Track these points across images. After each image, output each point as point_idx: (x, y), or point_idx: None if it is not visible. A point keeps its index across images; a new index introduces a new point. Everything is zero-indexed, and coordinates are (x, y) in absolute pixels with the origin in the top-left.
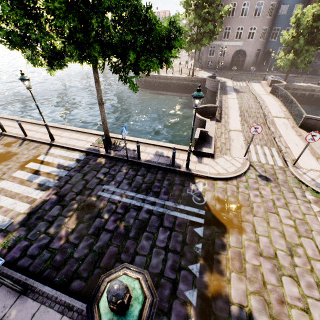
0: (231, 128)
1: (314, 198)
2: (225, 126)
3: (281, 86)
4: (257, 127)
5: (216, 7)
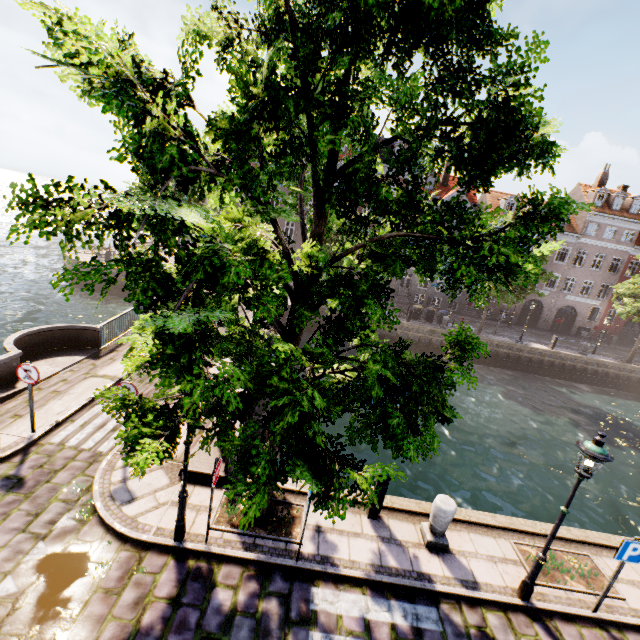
0: (104, 371)
1: (72, 525)
2: (95, 368)
3: None
4: (29, 368)
5: None
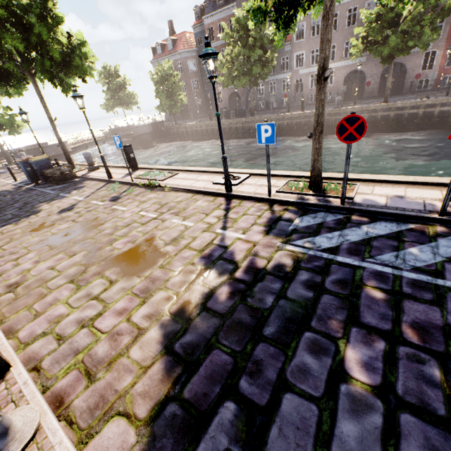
0: None
1: None
2: None
3: (138, 128)
4: None
5: (113, 80)
